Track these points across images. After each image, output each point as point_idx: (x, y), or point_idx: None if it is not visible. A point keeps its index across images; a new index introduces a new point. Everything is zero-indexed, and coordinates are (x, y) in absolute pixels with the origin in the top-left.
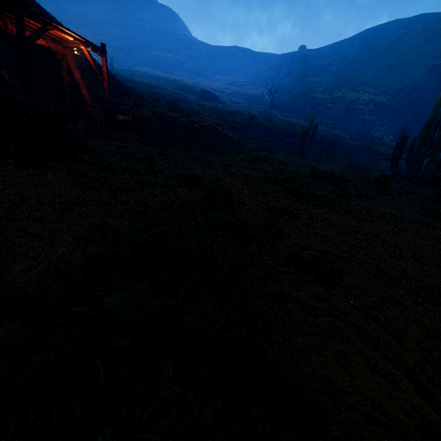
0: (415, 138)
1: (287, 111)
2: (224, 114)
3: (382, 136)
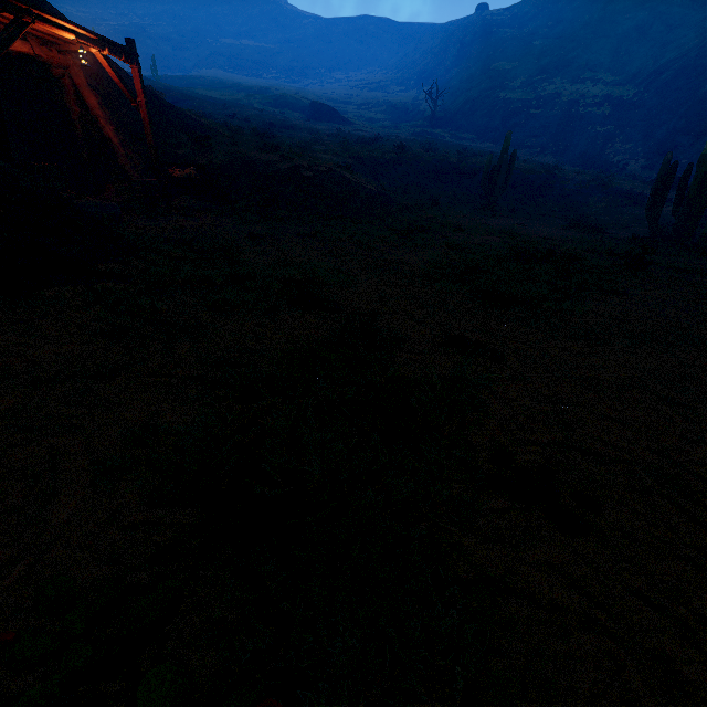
0: (691, 165)
1: (461, 129)
2: (354, 145)
3: (627, 161)
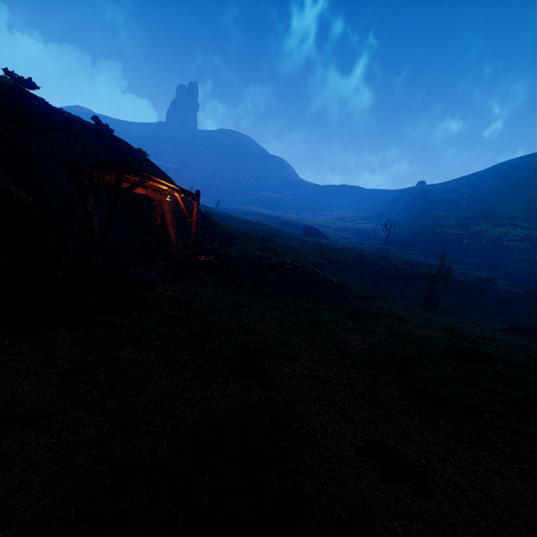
0: None
1: (408, 248)
2: (328, 251)
3: None
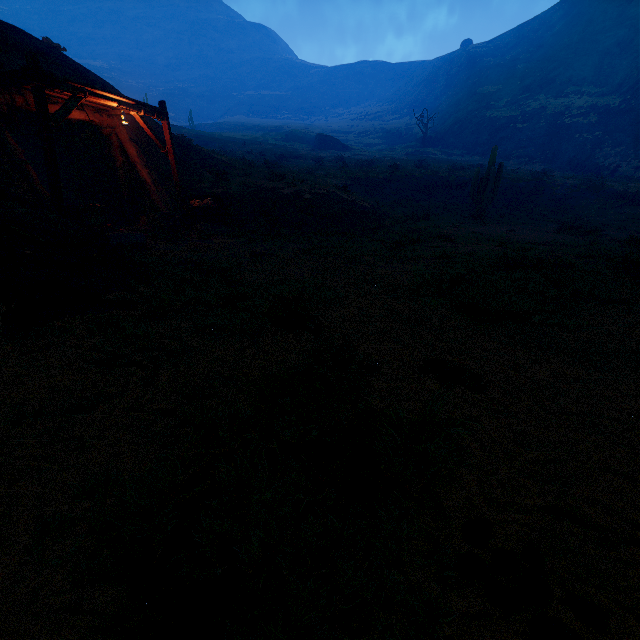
0: None
1: (451, 146)
2: (352, 168)
3: (619, 163)
